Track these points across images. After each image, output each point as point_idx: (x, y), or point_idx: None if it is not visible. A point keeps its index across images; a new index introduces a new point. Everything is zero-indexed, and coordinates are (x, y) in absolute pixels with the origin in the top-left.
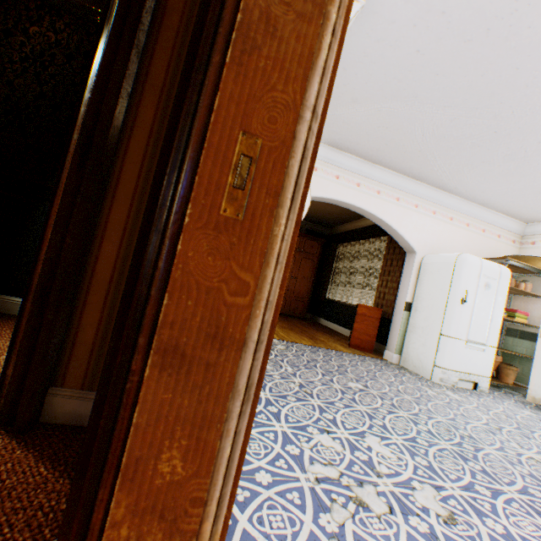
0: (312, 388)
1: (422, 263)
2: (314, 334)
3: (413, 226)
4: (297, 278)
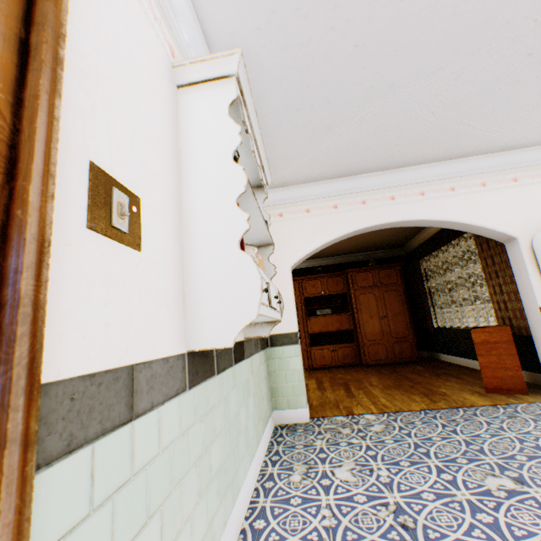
0: (416, 512)
1: (533, 247)
2: (431, 384)
3: (492, 208)
4: (388, 316)
